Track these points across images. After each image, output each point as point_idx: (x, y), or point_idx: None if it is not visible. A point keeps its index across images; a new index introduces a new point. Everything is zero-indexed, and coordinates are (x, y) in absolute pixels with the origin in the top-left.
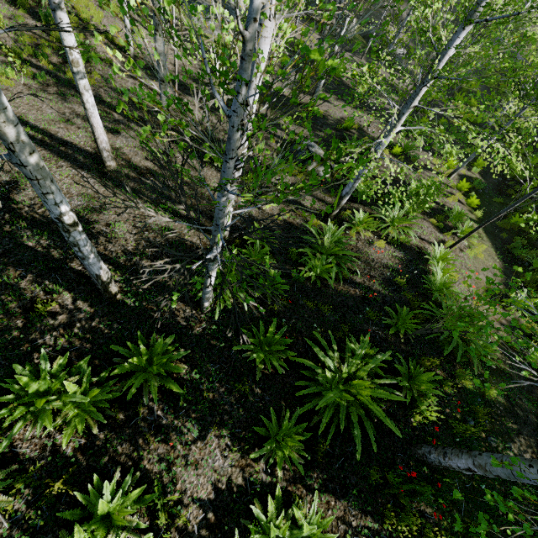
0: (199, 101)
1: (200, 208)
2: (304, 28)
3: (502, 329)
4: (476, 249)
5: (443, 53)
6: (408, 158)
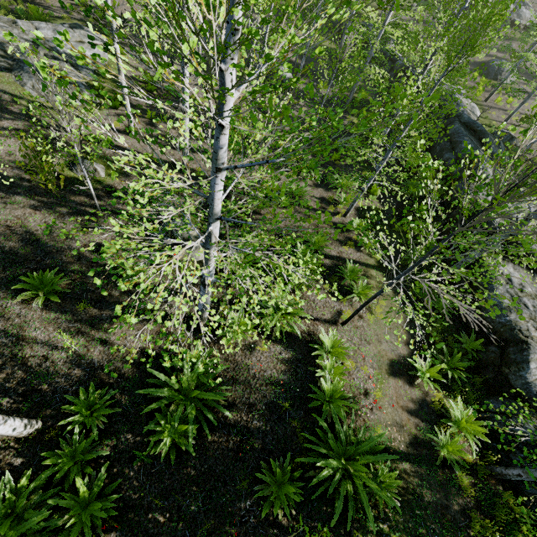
0: (33, 198)
1: (6, 384)
2: (178, 66)
3: (409, 420)
4: (376, 309)
5: (210, 197)
6: (300, 204)
